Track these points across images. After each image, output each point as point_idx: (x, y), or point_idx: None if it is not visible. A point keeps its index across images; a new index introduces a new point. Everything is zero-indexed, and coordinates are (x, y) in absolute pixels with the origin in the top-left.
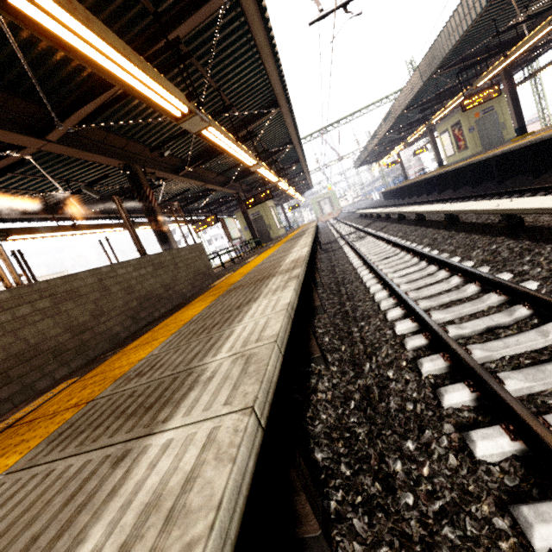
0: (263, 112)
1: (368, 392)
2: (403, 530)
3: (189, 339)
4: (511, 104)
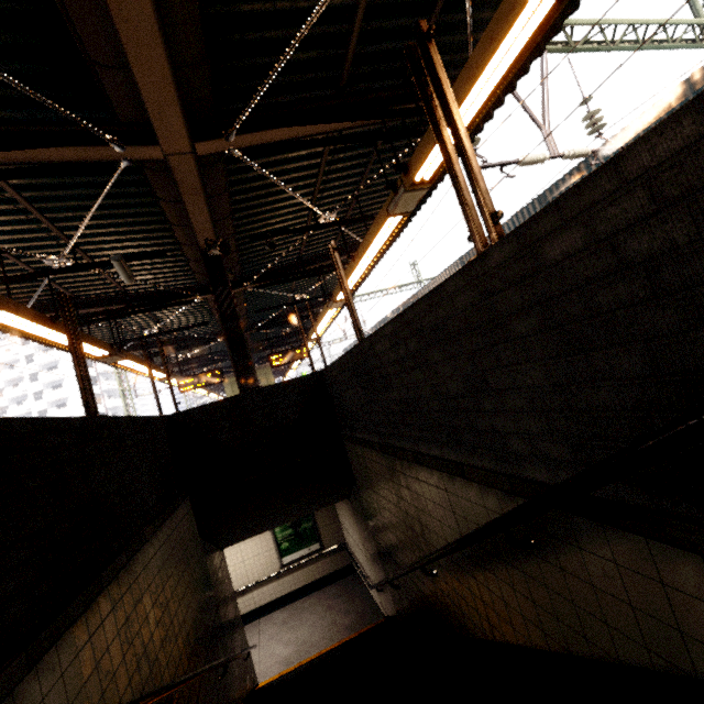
0: (357, 247)
1: None
2: None
3: None
4: None
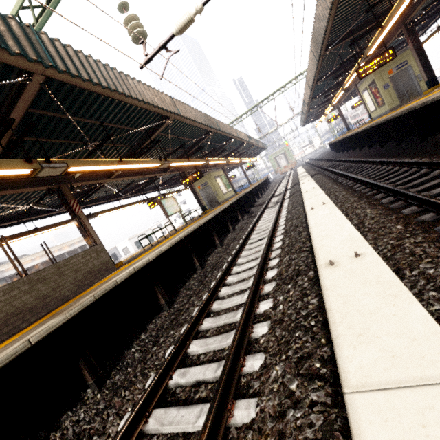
0: (161, 123)
1: None
2: None
3: None
4: (417, 59)
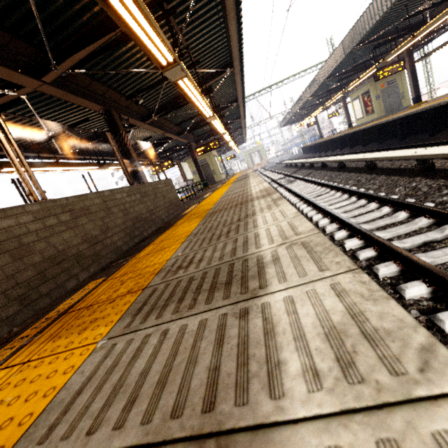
0: (219, 71)
1: None
2: None
3: (209, 243)
4: (410, 78)
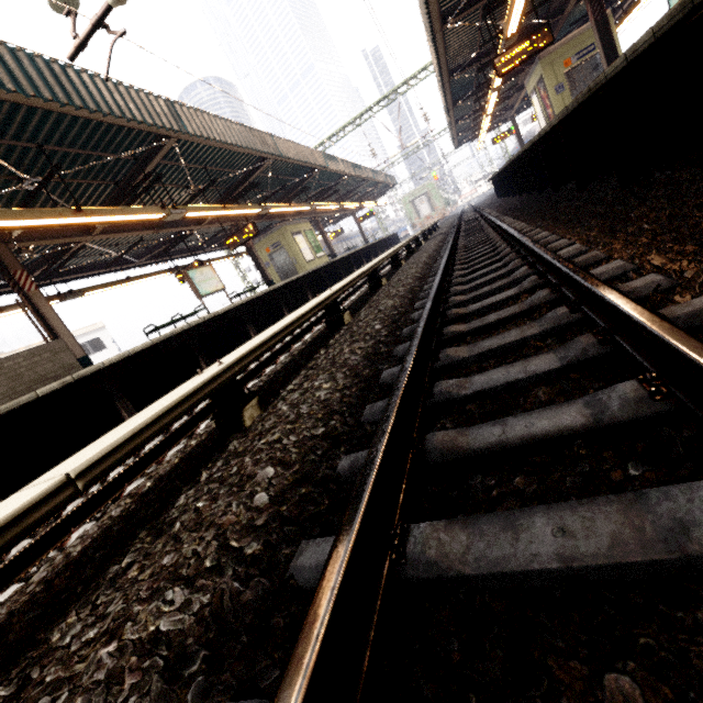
0: (159, 145)
1: None
2: None
3: None
4: (600, 45)
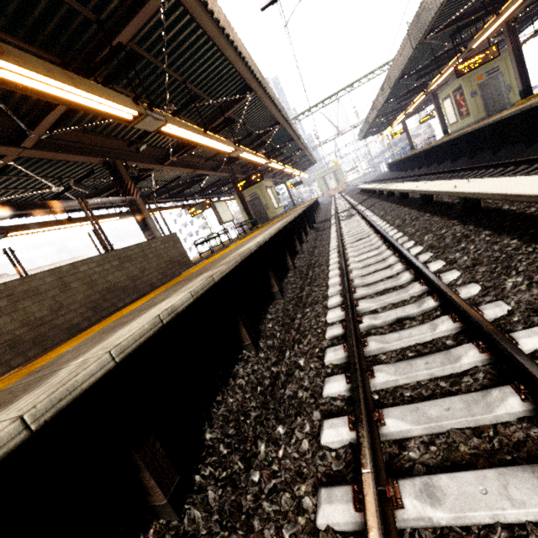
0: (239, 97)
1: (276, 379)
2: (240, 502)
3: (95, 338)
4: (514, 64)
